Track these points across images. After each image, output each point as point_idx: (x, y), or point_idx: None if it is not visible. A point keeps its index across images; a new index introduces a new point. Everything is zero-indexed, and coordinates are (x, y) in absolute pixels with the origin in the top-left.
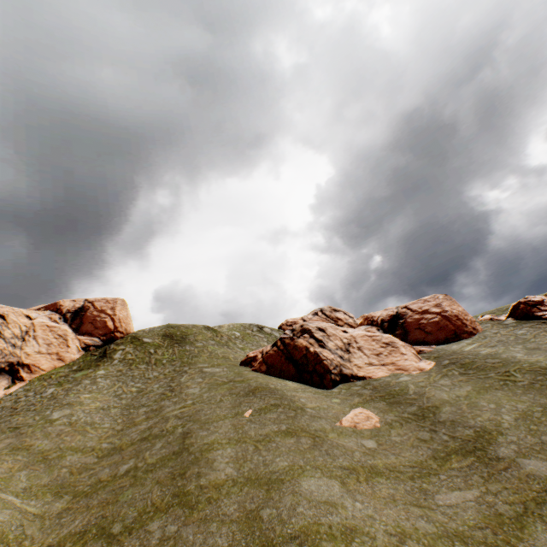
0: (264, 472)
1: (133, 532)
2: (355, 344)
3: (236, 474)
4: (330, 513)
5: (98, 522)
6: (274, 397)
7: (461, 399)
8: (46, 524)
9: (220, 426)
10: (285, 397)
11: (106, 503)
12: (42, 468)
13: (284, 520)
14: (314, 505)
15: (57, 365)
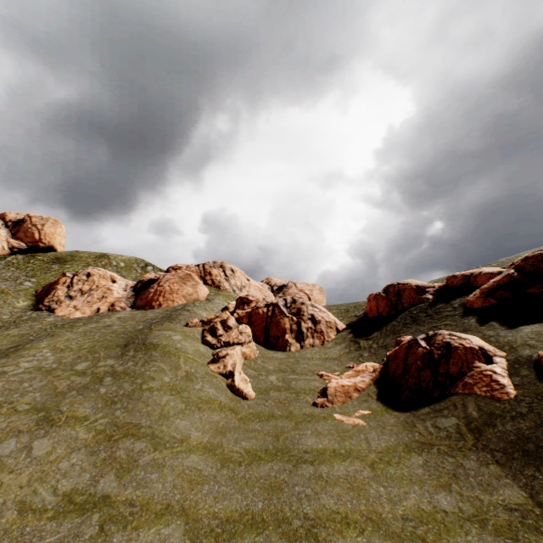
0: None
1: None
2: (94, 291)
3: None
4: None
5: None
6: None
7: (3, 335)
8: None
9: None
10: None
11: None
12: None
13: None
14: None
15: None
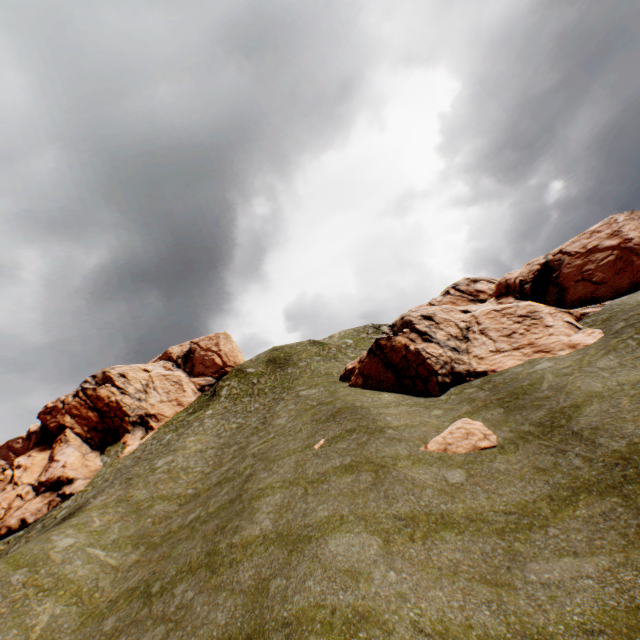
0: (298, 525)
1: (164, 595)
2: (476, 326)
3: (270, 528)
4: (345, 590)
5: (148, 579)
6: (353, 420)
7: (624, 389)
8: (118, 577)
9: (283, 465)
10: (368, 417)
11: (162, 558)
12: (133, 519)
13: (287, 596)
14: (328, 577)
15: (178, 410)
